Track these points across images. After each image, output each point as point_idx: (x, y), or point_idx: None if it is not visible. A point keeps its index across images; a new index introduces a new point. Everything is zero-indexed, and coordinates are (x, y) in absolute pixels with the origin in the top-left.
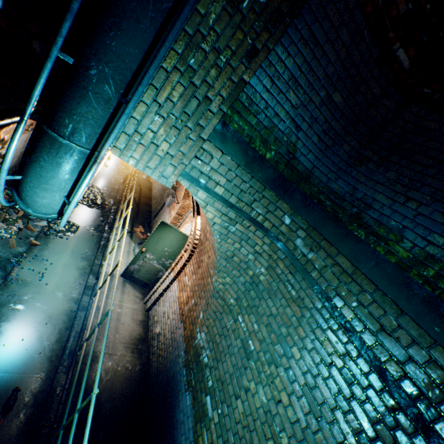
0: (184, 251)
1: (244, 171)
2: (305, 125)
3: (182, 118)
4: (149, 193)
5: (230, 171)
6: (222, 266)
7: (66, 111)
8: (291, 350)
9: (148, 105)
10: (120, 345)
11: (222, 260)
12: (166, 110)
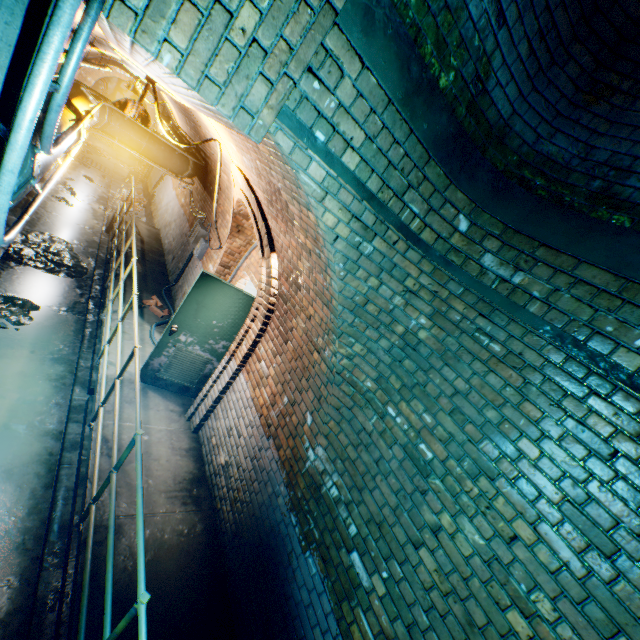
0: (252, 320)
1: (398, 117)
2: (513, 12)
3: None
4: (158, 246)
5: (373, 113)
6: (346, 325)
7: None
8: (518, 446)
9: None
10: (159, 497)
11: (346, 313)
12: None
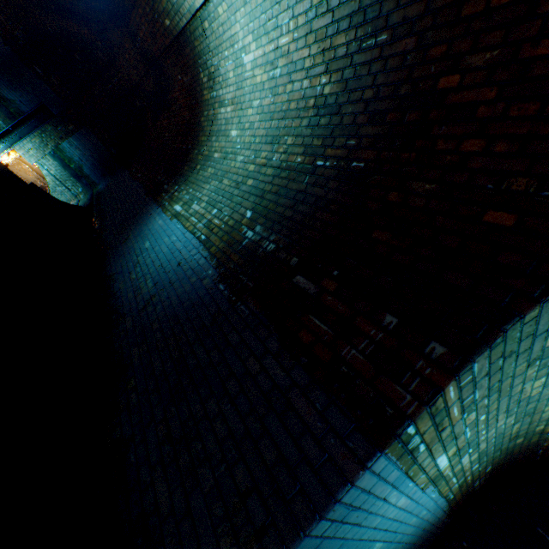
0: None
1: (63, 169)
2: (85, 161)
3: (40, 147)
4: None
5: (57, 167)
6: None
7: (7, 137)
8: None
9: (29, 141)
10: None
11: None
12: (35, 144)
